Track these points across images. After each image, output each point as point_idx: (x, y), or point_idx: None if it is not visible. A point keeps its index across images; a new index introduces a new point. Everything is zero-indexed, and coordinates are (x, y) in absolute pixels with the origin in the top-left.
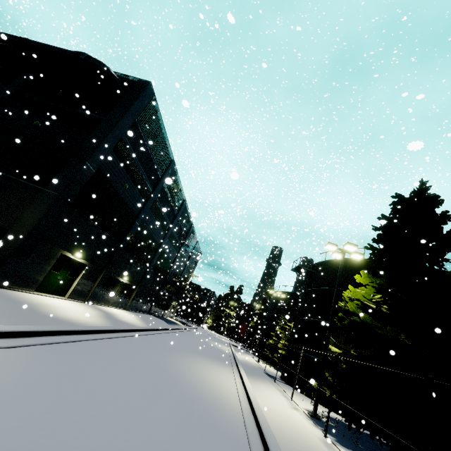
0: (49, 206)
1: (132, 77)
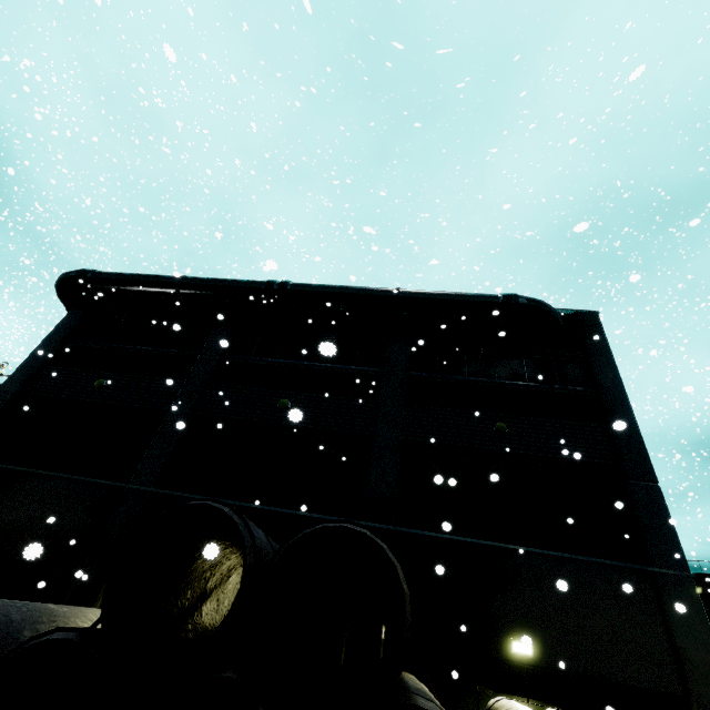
0: (702, 608)
1: (563, 310)
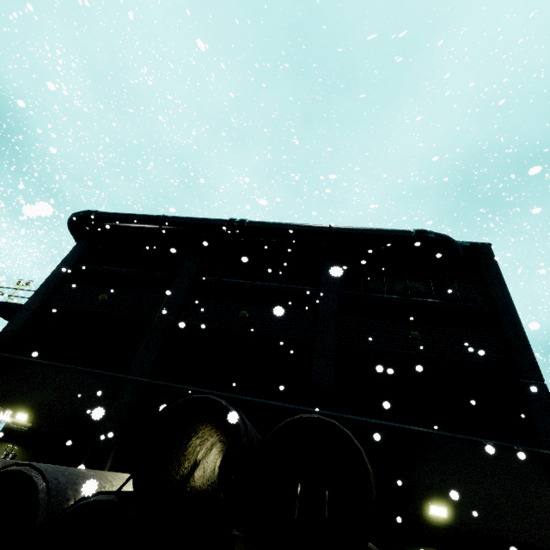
0: None
1: (462, 242)
